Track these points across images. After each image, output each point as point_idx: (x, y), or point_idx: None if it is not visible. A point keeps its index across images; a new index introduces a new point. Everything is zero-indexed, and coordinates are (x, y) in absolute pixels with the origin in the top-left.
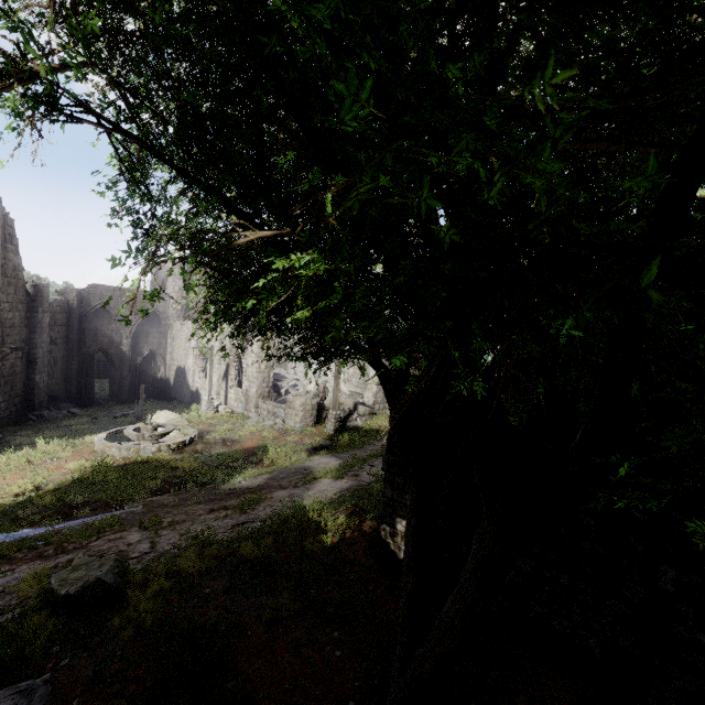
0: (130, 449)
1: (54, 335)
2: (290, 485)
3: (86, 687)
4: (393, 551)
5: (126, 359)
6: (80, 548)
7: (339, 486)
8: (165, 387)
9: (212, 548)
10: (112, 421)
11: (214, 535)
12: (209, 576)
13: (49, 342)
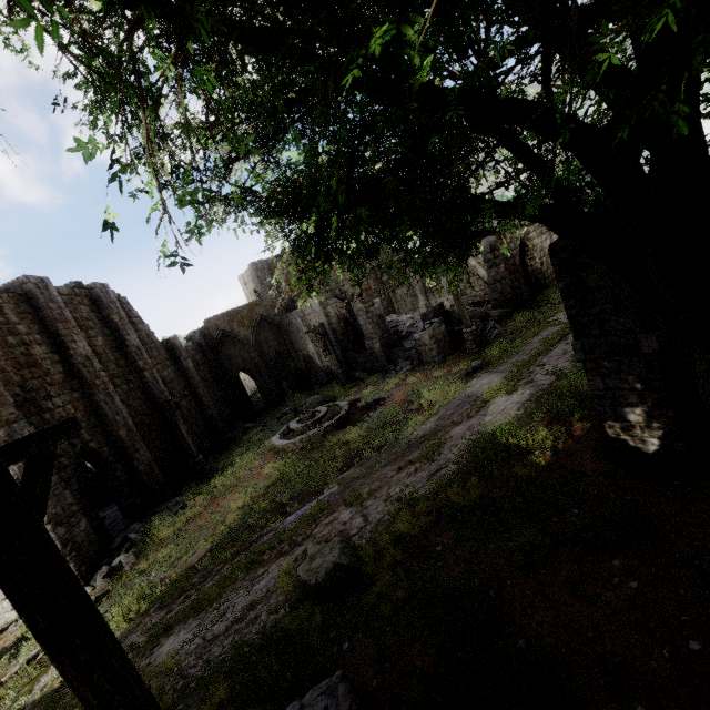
0: (302, 441)
1: (202, 374)
2: (462, 418)
3: (376, 668)
4: (635, 447)
5: (261, 369)
6: (307, 538)
7: (517, 400)
8: (302, 377)
9: (420, 505)
10: (278, 422)
11: (415, 492)
12: (433, 533)
13: (201, 381)
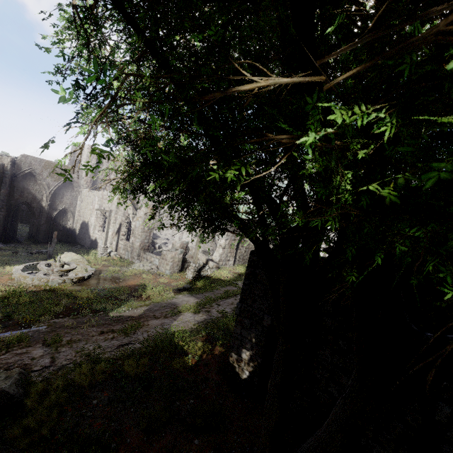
0: (41, 280)
1: None
2: (161, 316)
3: None
4: (237, 372)
5: (44, 212)
6: None
7: (197, 319)
8: (72, 234)
9: (101, 364)
10: (29, 256)
11: (103, 354)
12: (97, 388)
13: None
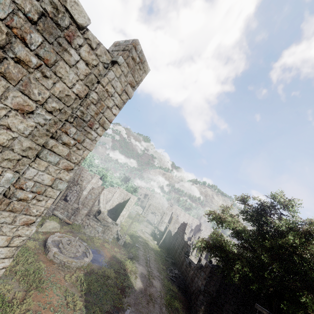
0: (82, 263)
1: None
2: (149, 285)
3: None
4: None
5: None
6: None
7: (159, 284)
8: None
9: None
10: None
11: None
12: None
13: None
